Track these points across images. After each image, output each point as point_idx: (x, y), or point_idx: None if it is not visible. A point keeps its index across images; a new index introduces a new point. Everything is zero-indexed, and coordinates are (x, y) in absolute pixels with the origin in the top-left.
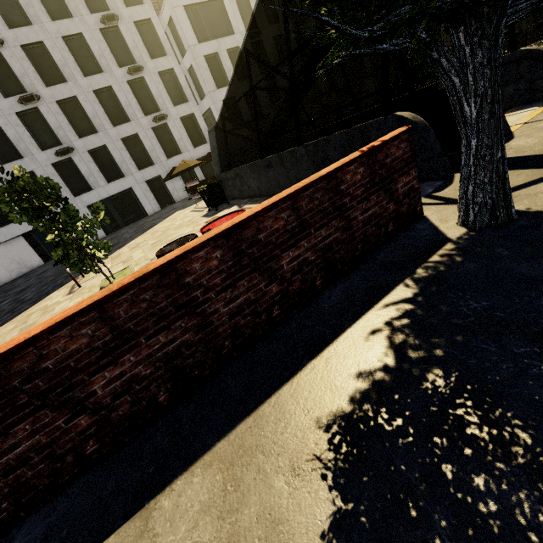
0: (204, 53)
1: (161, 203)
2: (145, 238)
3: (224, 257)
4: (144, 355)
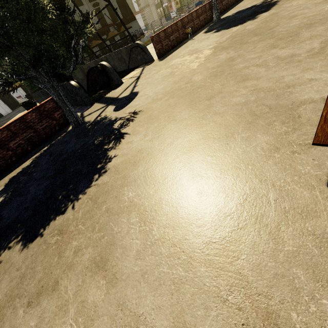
0: None
1: (11, 106)
2: None
3: None
4: None
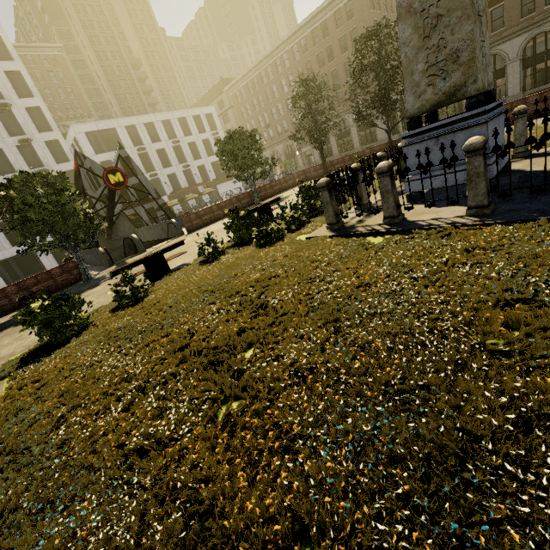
0: (100, 160)
1: (59, 260)
2: None
3: (16, 288)
4: None
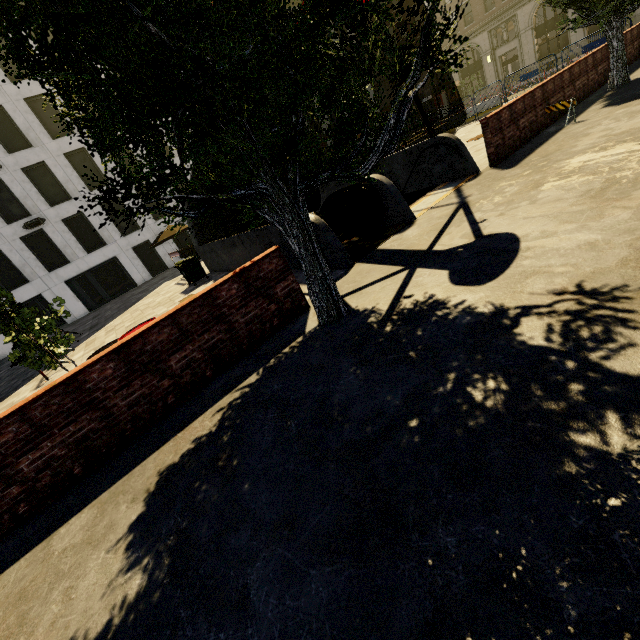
0: None
1: (152, 270)
2: (123, 319)
3: (117, 366)
4: (59, 441)
